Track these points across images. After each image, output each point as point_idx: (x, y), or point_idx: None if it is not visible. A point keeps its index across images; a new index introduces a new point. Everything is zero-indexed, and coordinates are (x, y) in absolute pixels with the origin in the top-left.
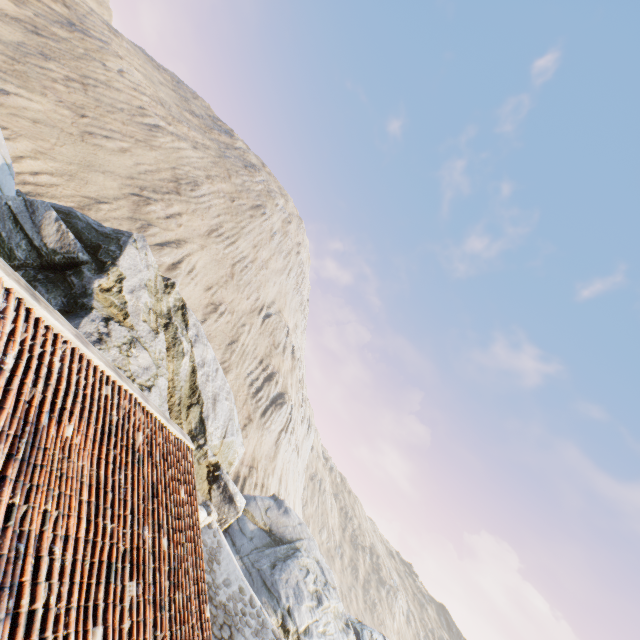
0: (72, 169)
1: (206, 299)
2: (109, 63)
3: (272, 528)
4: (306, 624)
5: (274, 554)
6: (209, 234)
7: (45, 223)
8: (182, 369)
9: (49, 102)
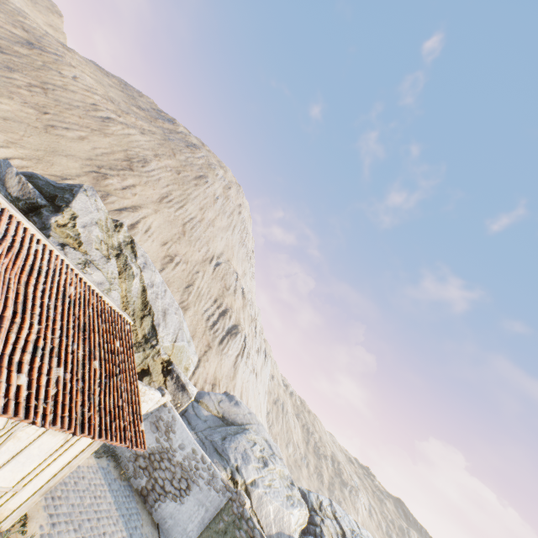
0: (39, 154)
1: (163, 252)
2: (64, 71)
3: (224, 415)
4: (252, 478)
5: (225, 431)
6: (161, 201)
7: (8, 177)
8: (133, 288)
9: (16, 104)
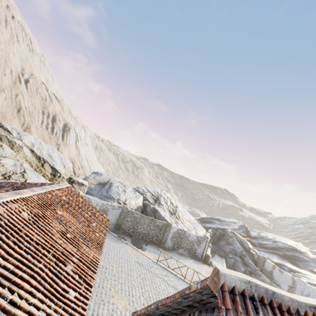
0: None
1: None
2: None
3: (99, 182)
4: (124, 199)
5: (105, 189)
6: None
7: None
8: (27, 153)
9: None
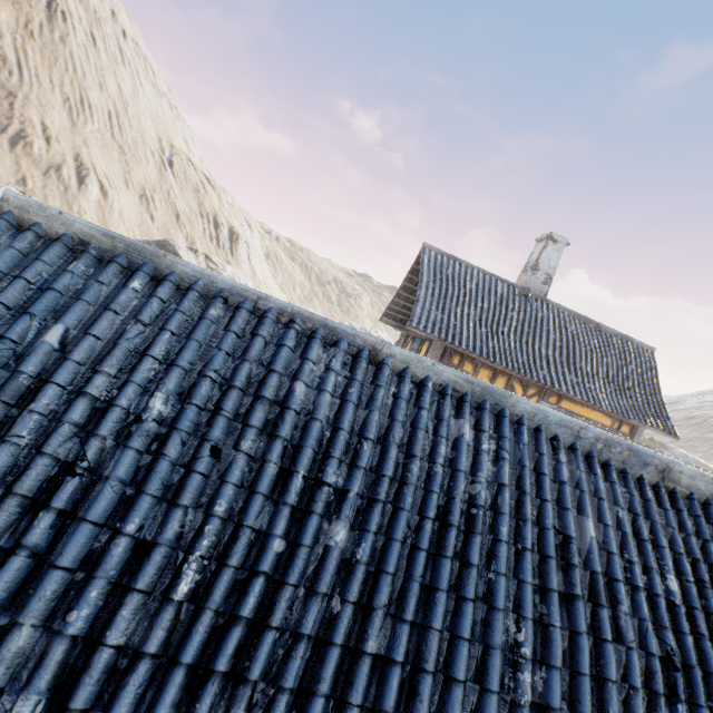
0: None
1: (135, 197)
2: None
3: None
4: None
5: None
6: (73, 121)
7: None
8: None
9: None
